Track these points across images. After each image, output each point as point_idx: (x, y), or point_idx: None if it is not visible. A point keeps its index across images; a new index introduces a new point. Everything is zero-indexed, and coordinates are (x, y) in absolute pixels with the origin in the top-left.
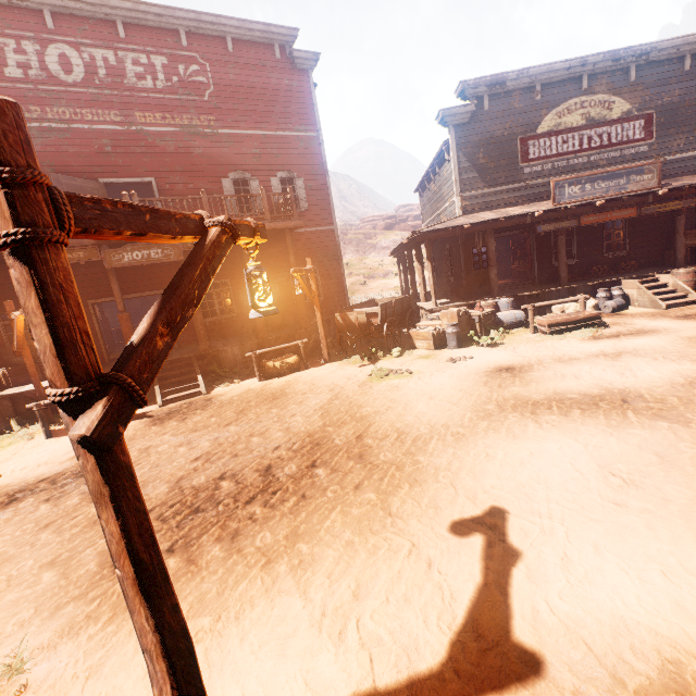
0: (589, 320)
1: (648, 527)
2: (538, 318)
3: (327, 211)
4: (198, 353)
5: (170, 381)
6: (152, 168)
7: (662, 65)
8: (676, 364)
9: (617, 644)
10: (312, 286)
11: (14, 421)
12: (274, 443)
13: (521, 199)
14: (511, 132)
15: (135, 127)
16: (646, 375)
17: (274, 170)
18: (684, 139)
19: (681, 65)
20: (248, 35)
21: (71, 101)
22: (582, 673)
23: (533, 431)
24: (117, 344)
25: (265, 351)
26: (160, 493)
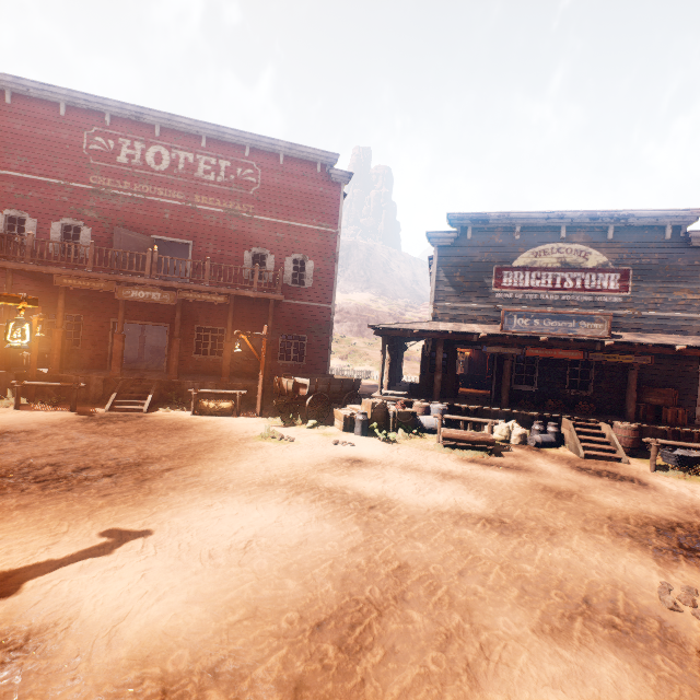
0: (484, 443)
1: (196, 572)
2: (442, 428)
3: (329, 292)
4: (164, 380)
5: (128, 394)
6: (194, 234)
7: (642, 230)
8: (472, 497)
9: (52, 607)
10: (263, 349)
11: (10, 392)
12: (118, 455)
13: (489, 319)
14: (489, 260)
15: (191, 205)
16: (432, 497)
17: (291, 251)
18: (662, 299)
19: (662, 233)
20: (298, 154)
21: (153, 182)
22: (10, 610)
23: (270, 502)
24: (149, 358)
25: (206, 392)
26: (10, 460)
